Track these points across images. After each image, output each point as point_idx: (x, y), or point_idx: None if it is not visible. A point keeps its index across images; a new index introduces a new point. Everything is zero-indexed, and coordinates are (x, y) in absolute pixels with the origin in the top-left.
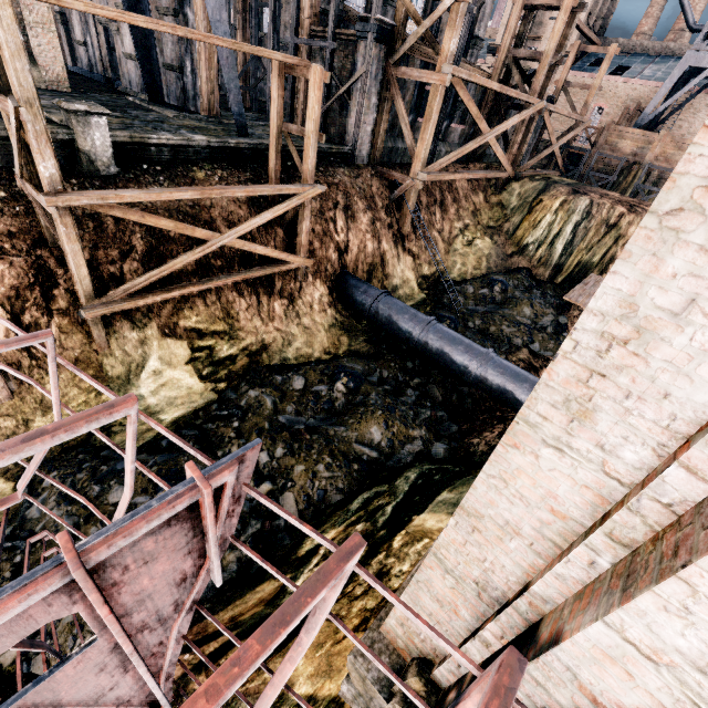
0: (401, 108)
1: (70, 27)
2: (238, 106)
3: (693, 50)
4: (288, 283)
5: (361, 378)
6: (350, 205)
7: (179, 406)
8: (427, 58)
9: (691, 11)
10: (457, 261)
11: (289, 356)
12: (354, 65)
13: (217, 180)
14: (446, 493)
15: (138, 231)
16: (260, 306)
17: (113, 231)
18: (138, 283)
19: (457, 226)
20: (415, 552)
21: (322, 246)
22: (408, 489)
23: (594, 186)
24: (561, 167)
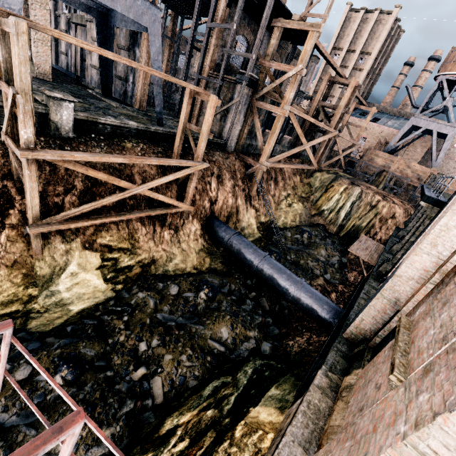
0: (257, 124)
1: (59, 43)
2: (159, 108)
3: (414, 117)
4: (175, 220)
5: (217, 290)
6: (221, 174)
7: (85, 300)
8: (274, 98)
9: (413, 97)
10: (282, 215)
11: (169, 269)
12: (232, 96)
13: (139, 150)
14: (274, 389)
15: (80, 176)
16: (155, 233)
17: (62, 174)
18: (74, 212)
19: (283, 194)
20: (252, 443)
21: (201, 198)
22: (247, 382)
23: (362, 180)
24: (343, 167)
